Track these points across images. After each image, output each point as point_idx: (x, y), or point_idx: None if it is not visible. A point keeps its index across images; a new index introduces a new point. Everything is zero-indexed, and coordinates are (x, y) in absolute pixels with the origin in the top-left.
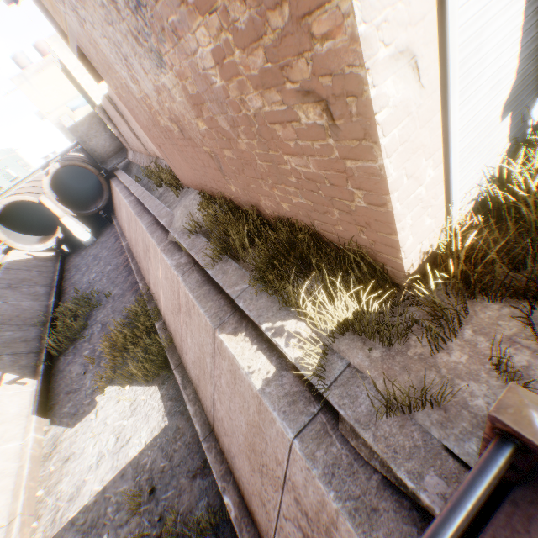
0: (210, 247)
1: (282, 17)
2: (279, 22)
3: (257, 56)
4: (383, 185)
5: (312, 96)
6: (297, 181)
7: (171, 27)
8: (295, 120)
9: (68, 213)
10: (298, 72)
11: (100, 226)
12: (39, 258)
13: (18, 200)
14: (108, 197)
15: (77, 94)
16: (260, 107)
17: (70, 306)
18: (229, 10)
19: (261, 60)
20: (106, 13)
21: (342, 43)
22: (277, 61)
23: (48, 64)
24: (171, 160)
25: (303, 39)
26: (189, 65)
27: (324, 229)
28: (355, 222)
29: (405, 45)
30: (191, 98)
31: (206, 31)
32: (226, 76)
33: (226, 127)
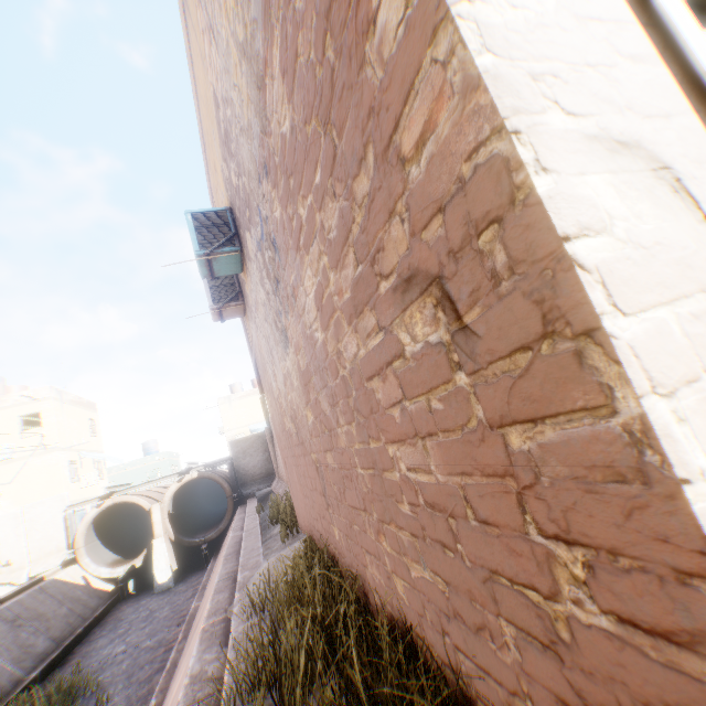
0: (247, 649)
1: (367, 172)
2: (365, 183)
3: (348, 264)
4: (671, 519)
5: (415, 282)
6: (412, 514)
7: (291, 289)
8: (397, 354)
9: (167, 534)
10: (393, 249)
11: (192, 565)
12: (91, 587)
13: (131, 501)
14: (224, 526)
15: (263, 419)
16: (355, 352)
17: (38, 696)
18: (324, 221)
19: (352, 268)
20: (265, 308)
21: (449, 119)
22: (368, 252)
23: (254, 392)
24: (292, 482)
25: (393, 180)
26: (301, 328)
27: (484, 697)
28: (580, 700)
29: (628, 136)
30: (303, 377)
31: (311, 270)
32: (325, 322)
33: (327, 409)
